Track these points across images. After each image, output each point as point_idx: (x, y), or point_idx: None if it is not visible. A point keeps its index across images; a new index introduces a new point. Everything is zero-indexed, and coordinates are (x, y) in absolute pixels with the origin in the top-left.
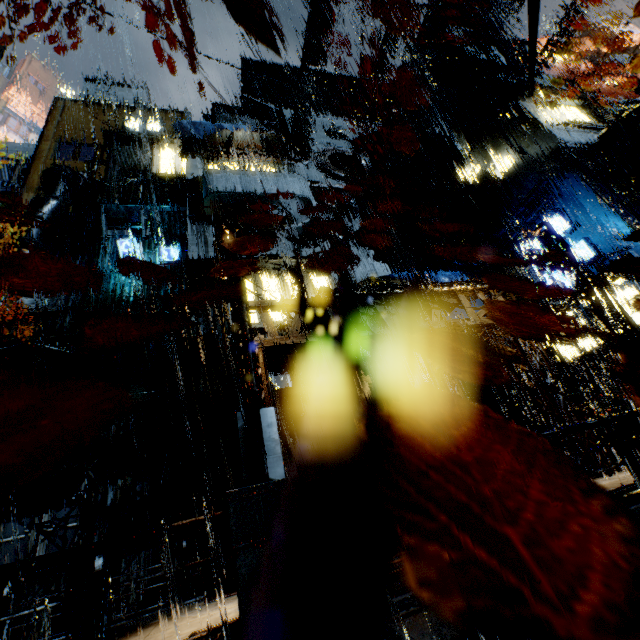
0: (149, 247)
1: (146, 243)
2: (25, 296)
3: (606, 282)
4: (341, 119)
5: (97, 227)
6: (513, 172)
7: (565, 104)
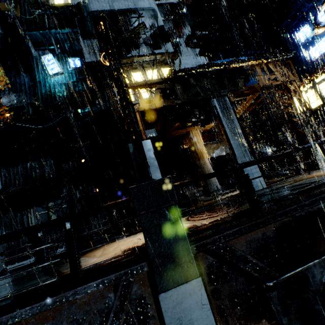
0: (62, 60)
1: (59, 57)
2: (3, 99)
3: None
4: None
5: (29, 51)
6: None
7: None
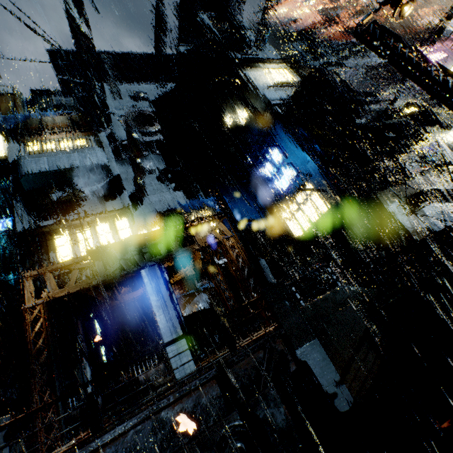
0: None
1: None
2: None
3: (297, 194)
4: (143, 84)
5: None
6: (248, 121)
7: (279, 67)
